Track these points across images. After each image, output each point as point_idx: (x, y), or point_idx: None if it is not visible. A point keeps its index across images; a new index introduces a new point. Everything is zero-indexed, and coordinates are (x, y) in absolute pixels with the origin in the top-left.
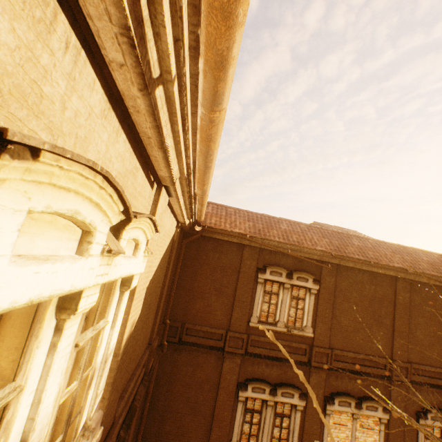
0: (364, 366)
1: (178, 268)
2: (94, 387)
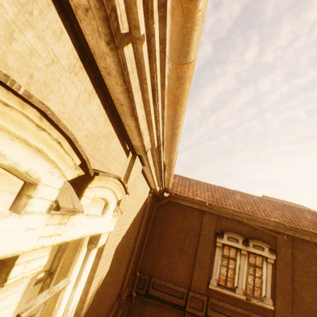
0: None
1: (149, 227)
2: None
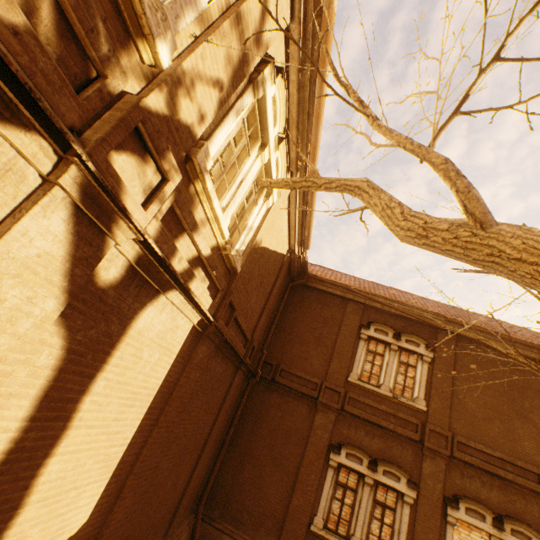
0: (503, 469)
1: (281, 306)
2: (244, 238)
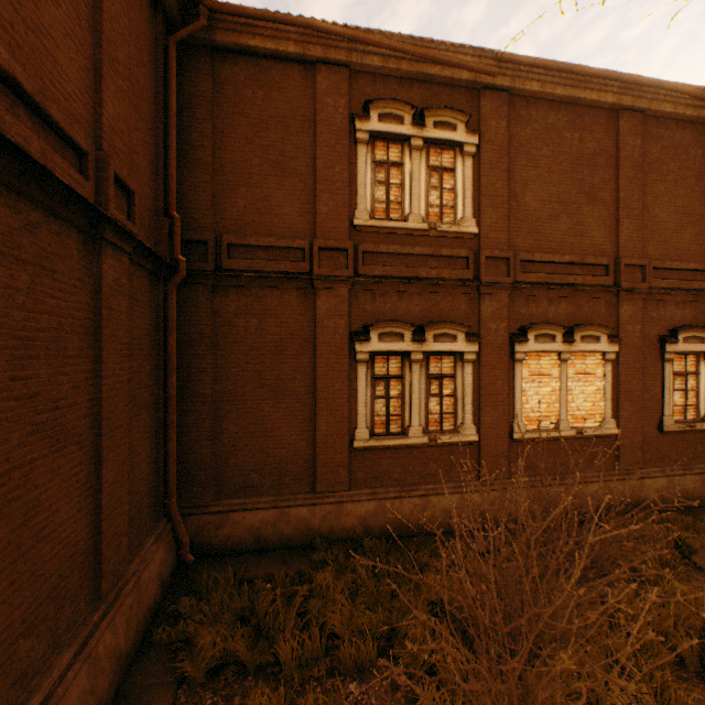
0: (572, 275)
1: (172, 101)
2: None
